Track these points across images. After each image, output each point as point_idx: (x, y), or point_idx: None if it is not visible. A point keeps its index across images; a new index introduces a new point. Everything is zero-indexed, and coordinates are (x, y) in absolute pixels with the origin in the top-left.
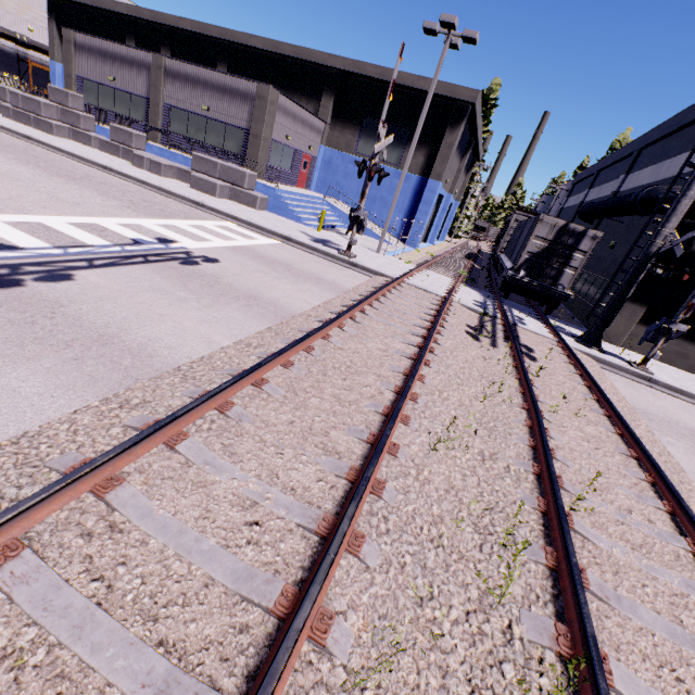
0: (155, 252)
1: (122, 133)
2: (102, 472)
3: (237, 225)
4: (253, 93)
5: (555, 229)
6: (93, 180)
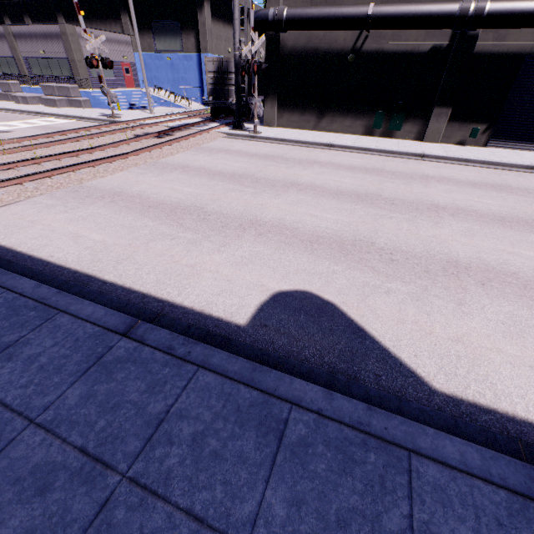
0: None
1: (5, 85)
2: None
3: (56, 118)
4: (60, 32)
5: (215, 64)
6: None
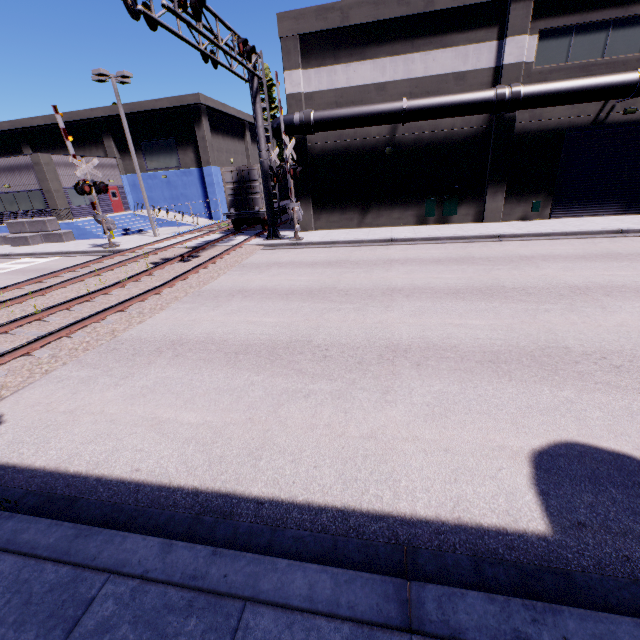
0: None
1: None
2: None
3: (32, 258)
4: (32, 163)
5: (233, 174)
6: None
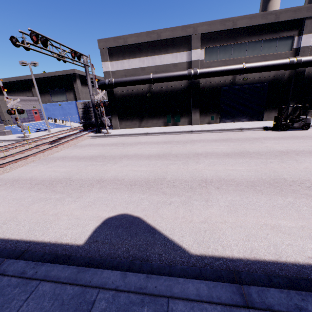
0: None
1: None
2: None
3: None
4: None
5: (82, 105)
6: None
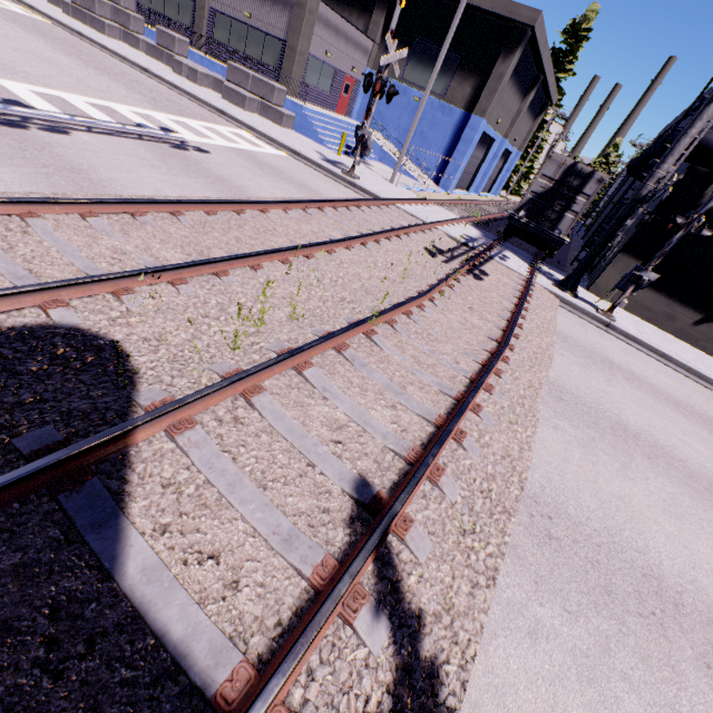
0: (152, 135)
1: (166, 36)
2: (28, 209)
3: (252, 135)
4: None
5: (562, 168)
6: (127, 78)
